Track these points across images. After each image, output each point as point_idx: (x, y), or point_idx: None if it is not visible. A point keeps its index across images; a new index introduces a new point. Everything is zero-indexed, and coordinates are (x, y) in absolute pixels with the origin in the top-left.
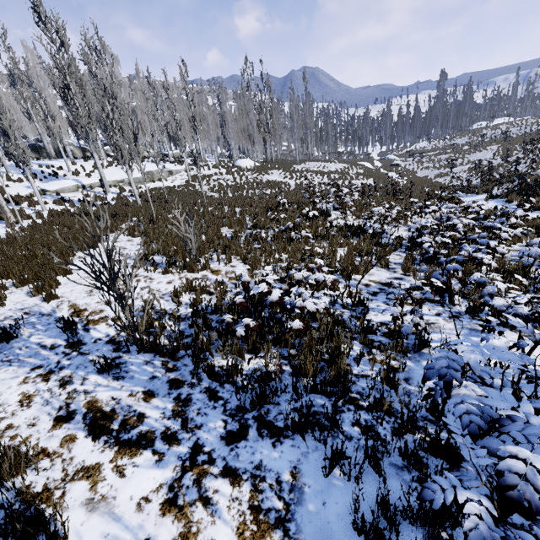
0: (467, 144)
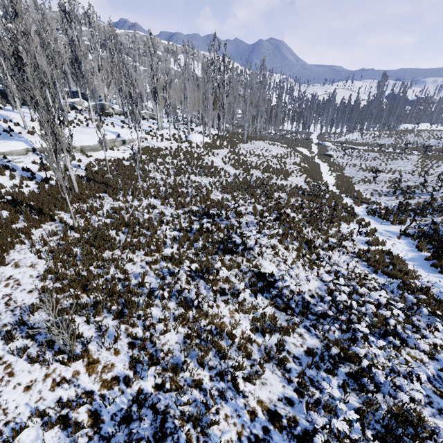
0: (392, 146)
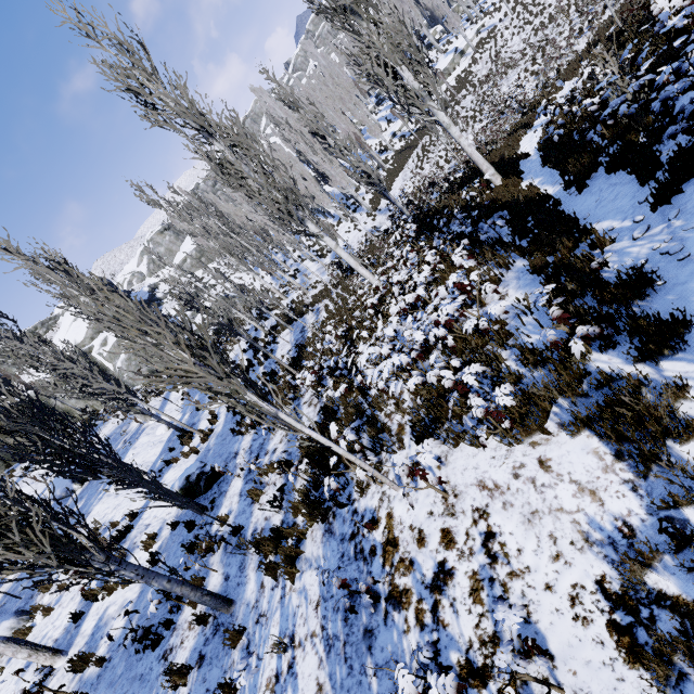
0: None
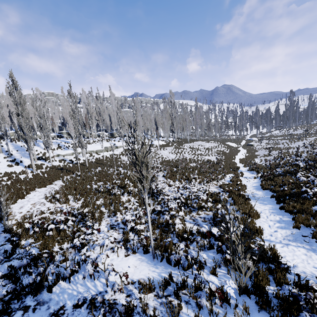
0: (302, 134)
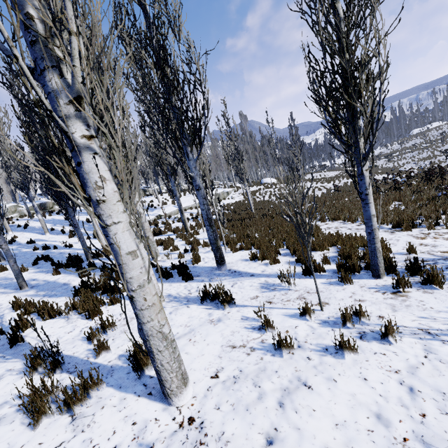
0: (424, 143)
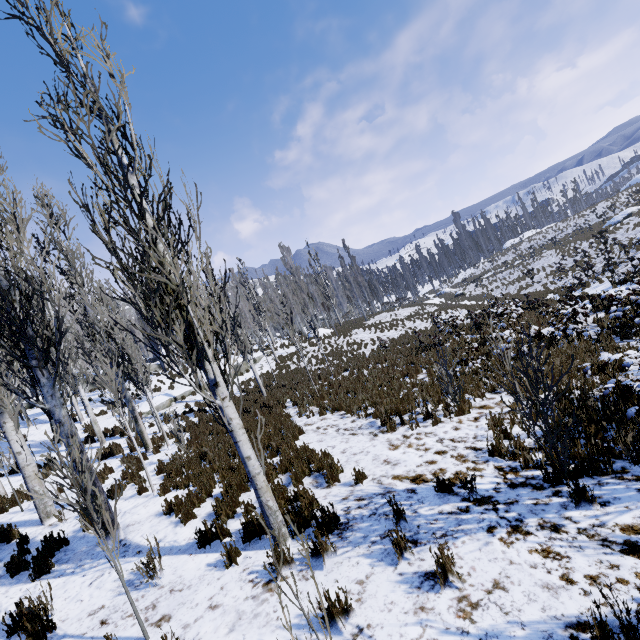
0: (516, 259)
